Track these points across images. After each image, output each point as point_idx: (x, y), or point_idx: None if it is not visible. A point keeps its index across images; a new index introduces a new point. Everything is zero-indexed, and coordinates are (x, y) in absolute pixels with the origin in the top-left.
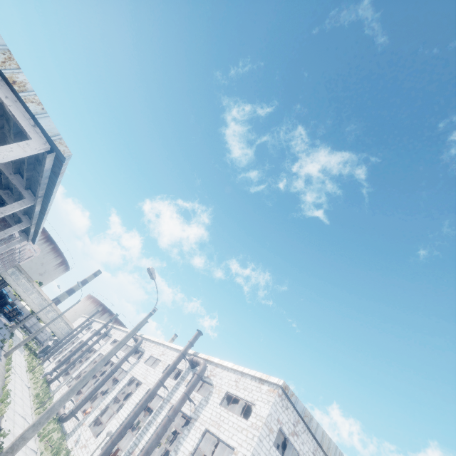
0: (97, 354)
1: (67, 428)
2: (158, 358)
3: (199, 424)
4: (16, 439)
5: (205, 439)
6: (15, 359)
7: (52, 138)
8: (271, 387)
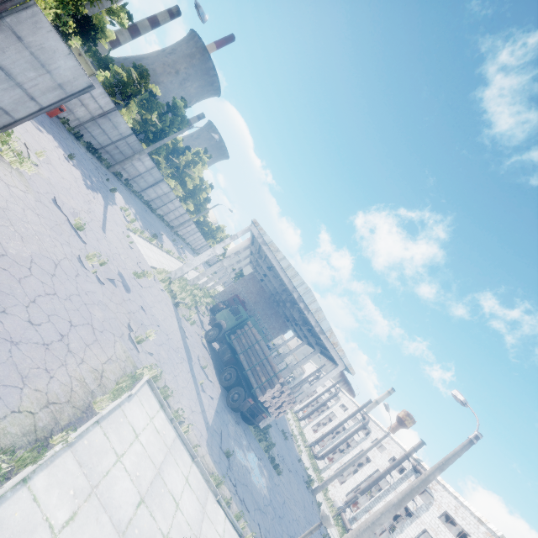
0: (330, 411)
1: (319, 464)
2: (383, 444)
3: (419, 522)
4: (323, 482)
5: (424, 535)
6: None
7: (347, 367)
8: (488, 531)
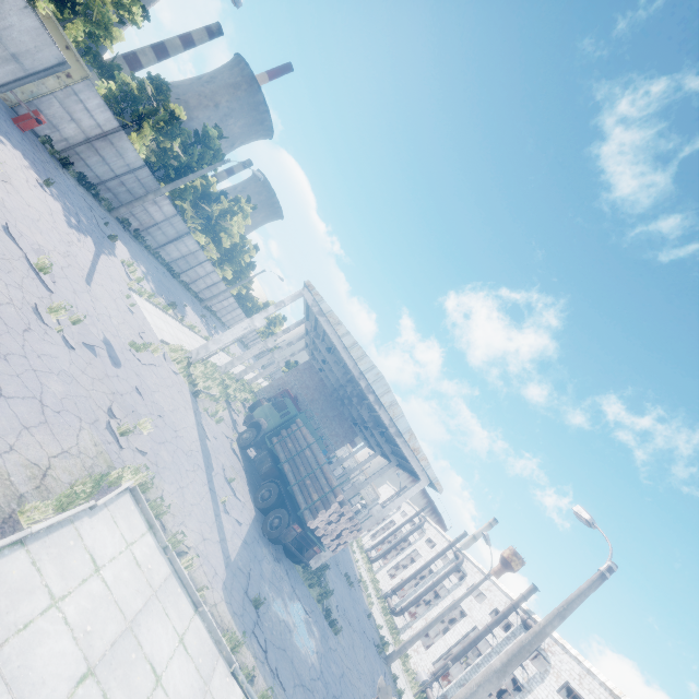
0: (413, 549)
1: (397, 622)
2: (483, 591)
3: (532, 698)
4: (401, 646)
5: None
6: None
7: (433, 481)
8: None
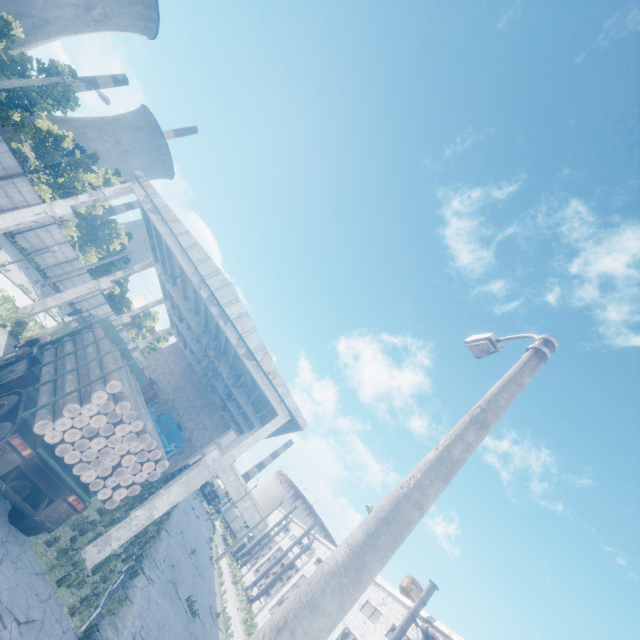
0: (300, 575)
1: None
2: (378, 607)
3: None
4: None
5: None
6: (221, 564)
7: (294, 414)
8: None
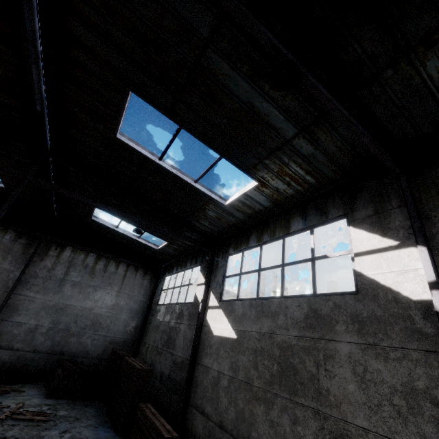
0: None
1: None
2: None
3: None
4: None
5: None
6: None
7: None
8: None
